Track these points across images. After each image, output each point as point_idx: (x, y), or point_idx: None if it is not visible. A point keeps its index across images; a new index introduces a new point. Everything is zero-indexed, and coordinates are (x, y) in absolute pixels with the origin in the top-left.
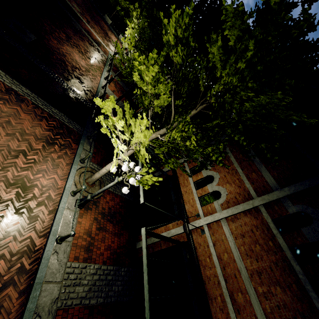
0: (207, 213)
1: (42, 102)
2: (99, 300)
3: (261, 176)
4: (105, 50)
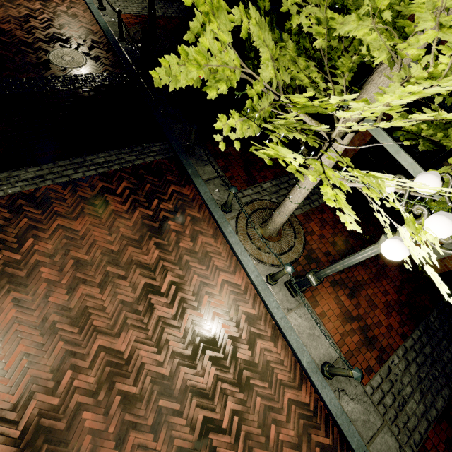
0: None
1: (69, 165)
2: (444, 394)
3: None
4: None
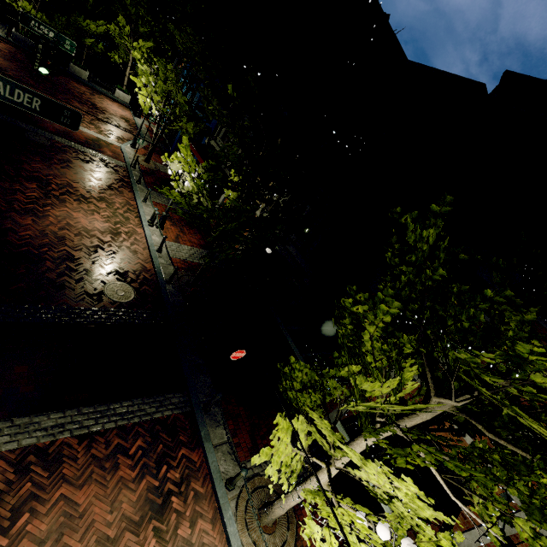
0: None
1: (92, 413)
2: None
3: None
4: (113, 150)
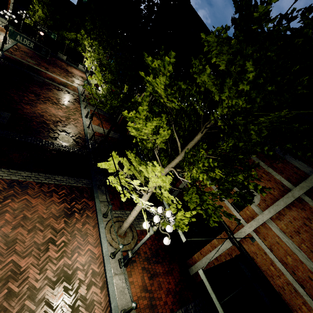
0: (247, 217)
1: (44, 176)
2: None
3: (287, 163)
4: (73, 88)
